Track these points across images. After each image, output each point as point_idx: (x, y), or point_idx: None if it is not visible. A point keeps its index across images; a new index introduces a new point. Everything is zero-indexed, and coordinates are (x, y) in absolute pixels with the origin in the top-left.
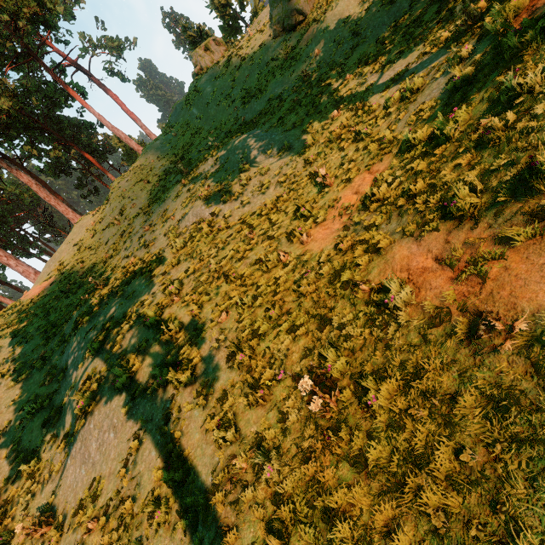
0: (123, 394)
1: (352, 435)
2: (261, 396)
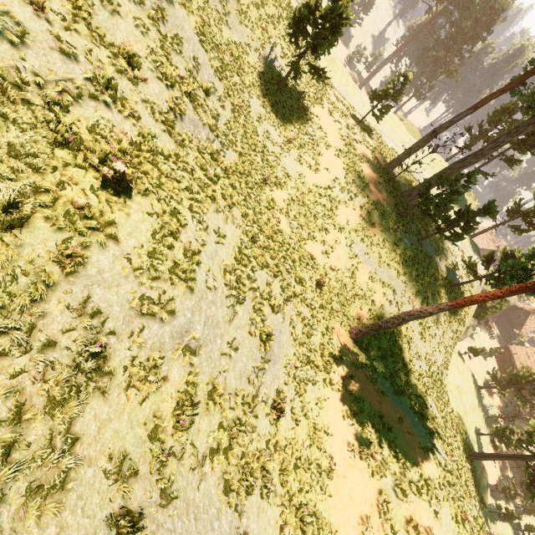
0: (277, 314)
1: (322, 290)
2: (306, 289)
